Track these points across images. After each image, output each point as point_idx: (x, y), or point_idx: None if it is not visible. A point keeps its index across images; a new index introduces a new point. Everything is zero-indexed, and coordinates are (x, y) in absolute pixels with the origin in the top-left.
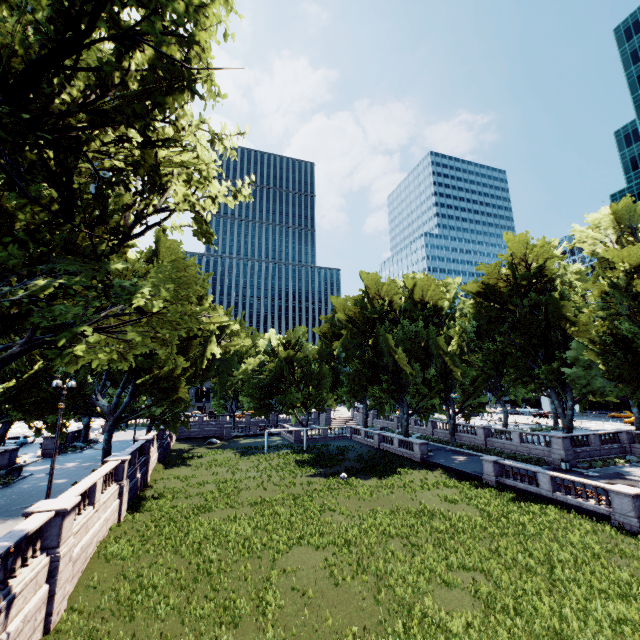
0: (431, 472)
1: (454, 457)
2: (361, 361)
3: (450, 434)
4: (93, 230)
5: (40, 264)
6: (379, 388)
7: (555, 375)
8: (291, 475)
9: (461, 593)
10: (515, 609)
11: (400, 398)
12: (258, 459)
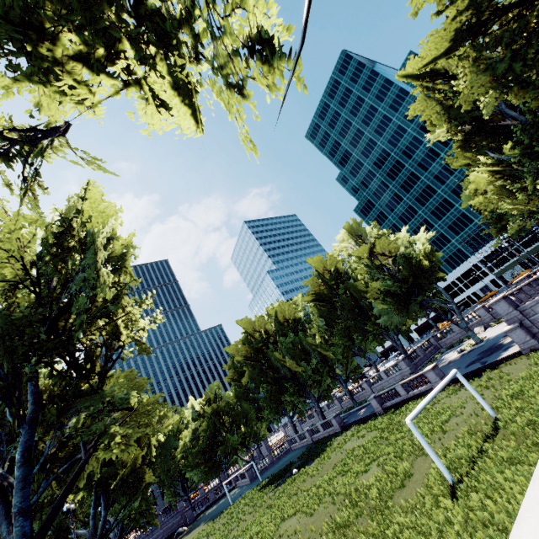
0: (349, 431)
1: (359, 412)
2: (268, 382)
3: (351, 399)
4: (89, 377)
5: (63, 412)
6: (288, 394)
7: (377, 325)
8: (259, 499)
9: (373, 470)
10: (395, 456)
11: (306, 393)
12: (228, 512)
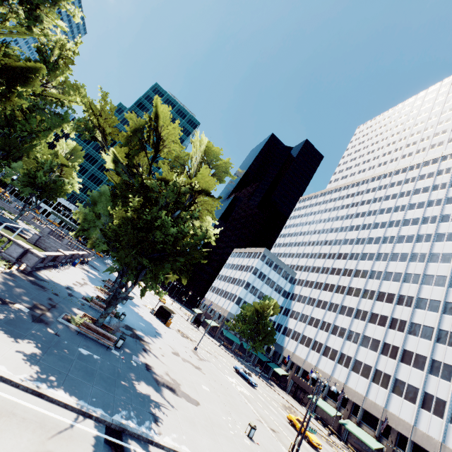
0: None
1: None
2: None
3: None
4: None
5: None
6: None
7: (0, 164)
8: None
9: None
10: None
11: None
12: None
